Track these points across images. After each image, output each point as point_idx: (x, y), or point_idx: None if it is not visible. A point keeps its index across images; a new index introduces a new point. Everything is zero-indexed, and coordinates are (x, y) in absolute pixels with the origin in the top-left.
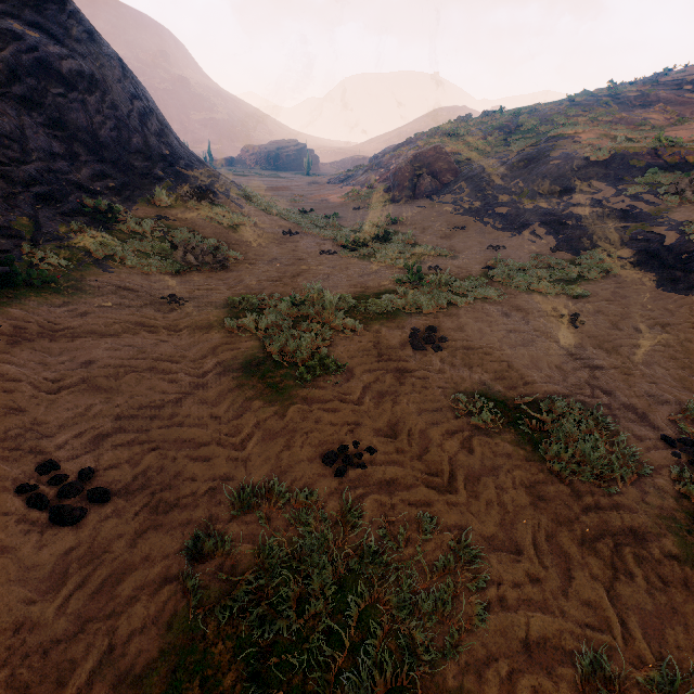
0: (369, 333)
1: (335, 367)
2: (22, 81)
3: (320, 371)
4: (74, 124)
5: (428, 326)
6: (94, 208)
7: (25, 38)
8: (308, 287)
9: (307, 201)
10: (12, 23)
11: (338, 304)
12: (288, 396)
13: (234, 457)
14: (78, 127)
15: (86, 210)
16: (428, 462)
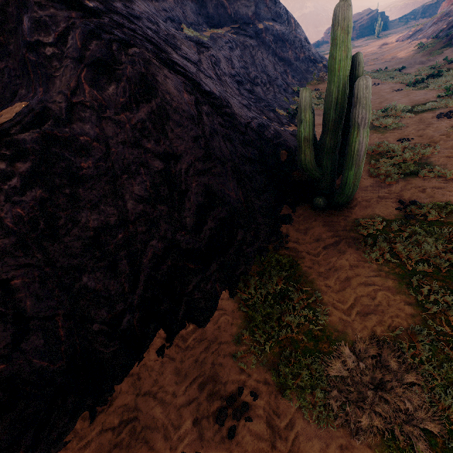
0: (416, 117)
1: (401, 124)
2: (271, 47)
3: (395, 126)
4: (284, 58)
5: (448, 111)
6: (297, 91)
7: (270, 28)
8: (388, 106)
9: (380, 62)
10: (265, 23)
11: (403, 110)
12: (384, 132)
13: (371, 141)
14: (285, 59)
15: (295, 92)
16: (431, 140)
